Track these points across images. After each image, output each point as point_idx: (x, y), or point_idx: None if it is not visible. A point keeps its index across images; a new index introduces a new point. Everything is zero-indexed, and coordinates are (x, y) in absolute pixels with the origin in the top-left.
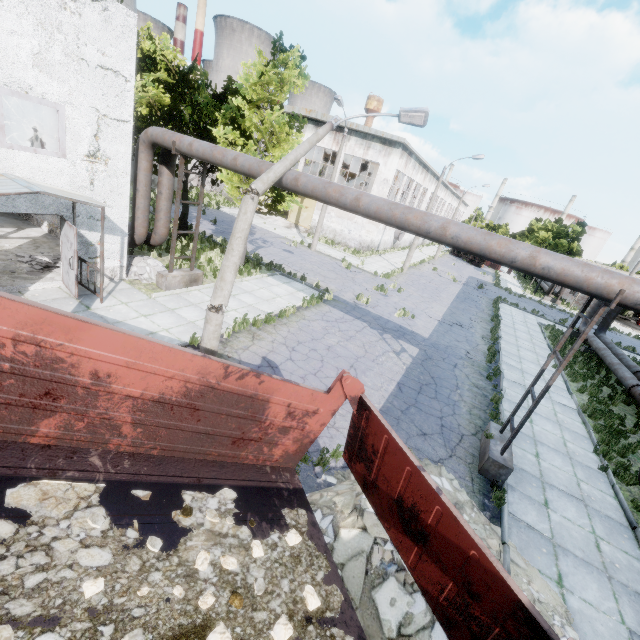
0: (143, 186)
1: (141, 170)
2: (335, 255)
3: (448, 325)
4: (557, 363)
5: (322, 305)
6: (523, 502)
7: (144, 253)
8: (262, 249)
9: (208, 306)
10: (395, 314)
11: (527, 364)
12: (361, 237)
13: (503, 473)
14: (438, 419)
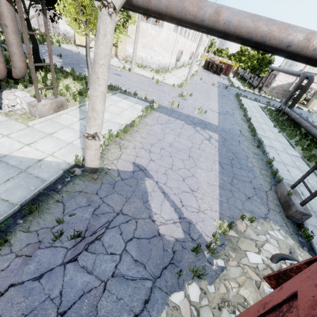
0: None
1: None
2: (146, 75)
3: (223, 114)
4: (279, 129)
5: (153, 112)
6: (315, 232)
7: (11, 86)
8: None
9: (84, 135)
10: (196, 112)
11: (268, 133)
12: (159, 61)
13: (304, 218)
14: (250, 184)
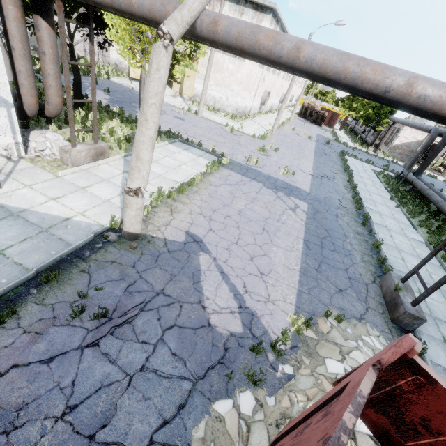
0: (18, 42)
1: (9, 19)
2: (218, 120)
3: (319, 178)
4: (397, 203)
5: (222, 169)
6: (432, 344)
7: (42, 126)
8: None
9: (125, 189)
10: (280, 172)
11: (380, 207)
12: (237, 103)
13: (416, 323)
14: (344, 272)
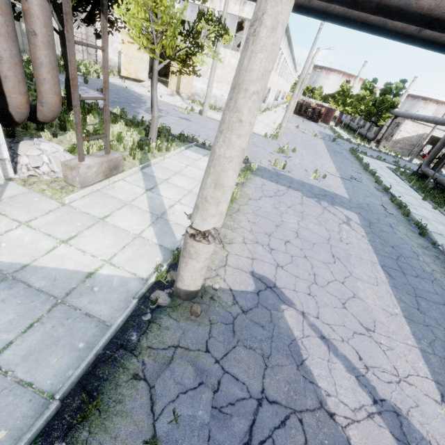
0: None
1: None
2: None
3: (348, 180)
4: (432, 204)
5: (252, 177)
6: None
7: (31, 133)
8: (162, 118)
9: (189, 231)
10: (311, 177)
11: (420, 209)
12: None
13: None
14: None
